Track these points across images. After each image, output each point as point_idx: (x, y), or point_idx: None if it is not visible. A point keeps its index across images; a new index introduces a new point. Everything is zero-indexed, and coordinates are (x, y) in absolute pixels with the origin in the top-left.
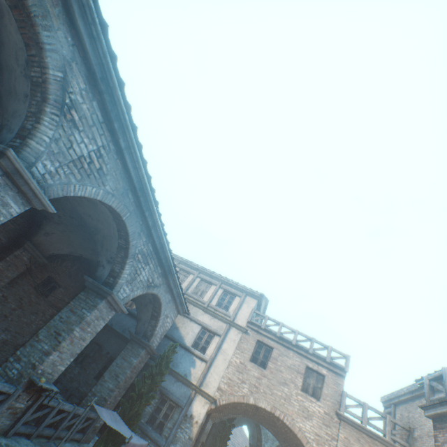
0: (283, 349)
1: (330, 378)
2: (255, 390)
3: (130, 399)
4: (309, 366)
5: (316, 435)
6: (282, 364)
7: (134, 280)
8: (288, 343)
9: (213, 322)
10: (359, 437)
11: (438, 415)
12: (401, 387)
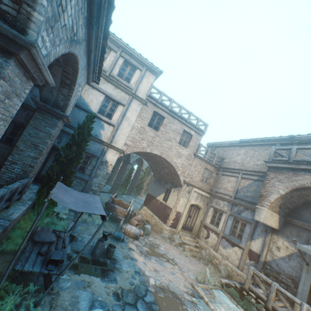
0: (172, 119)
1: (195, 137)
2: (151, 144)
3: (60, 163)
4: (185, 130)
5: (182, 164)
6: (169, 128)
7: (56, 21)
8: (175, 115)
9: (116, 92)
10: (201, 163)
11: (276, 166)
12: (225, 141)
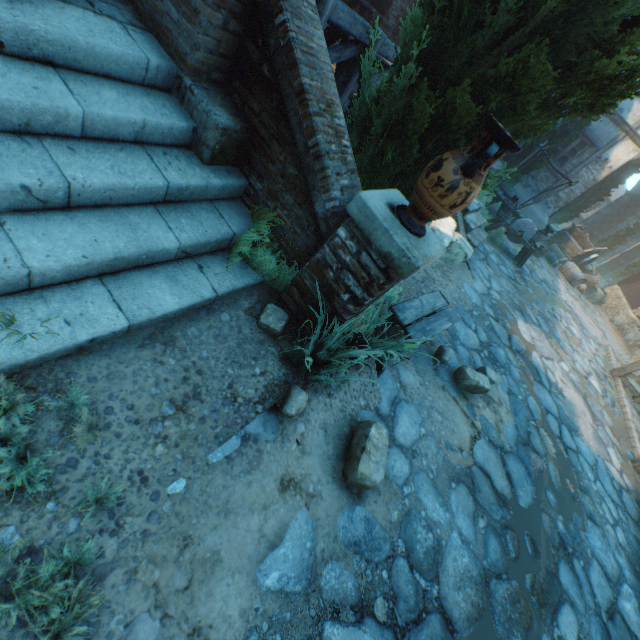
0: None
1: None
2: None
3: (550, 134)
4: None
5: None
6: None
7: None
8: None
9: None
10: None
11: None
12: None
